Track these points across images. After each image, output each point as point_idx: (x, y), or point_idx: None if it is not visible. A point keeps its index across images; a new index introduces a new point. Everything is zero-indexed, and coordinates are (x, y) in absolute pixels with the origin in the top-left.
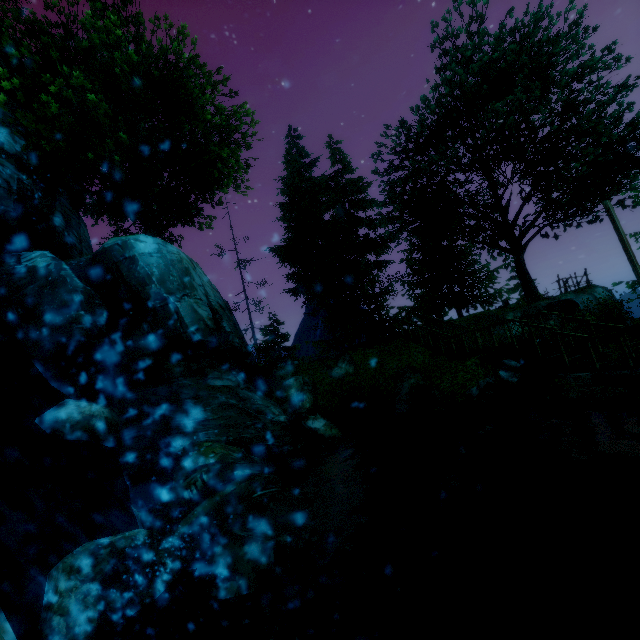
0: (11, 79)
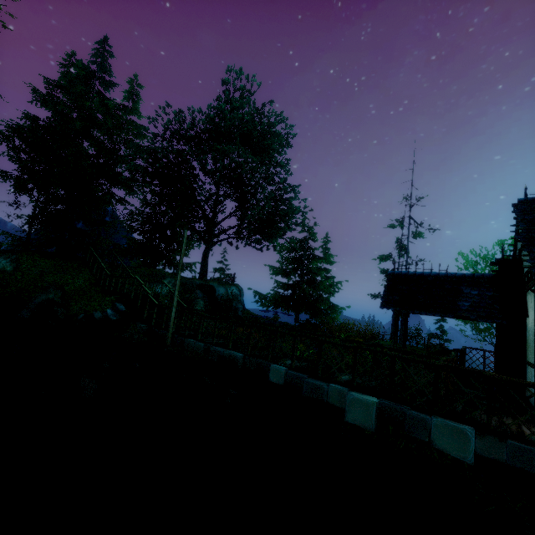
0: None
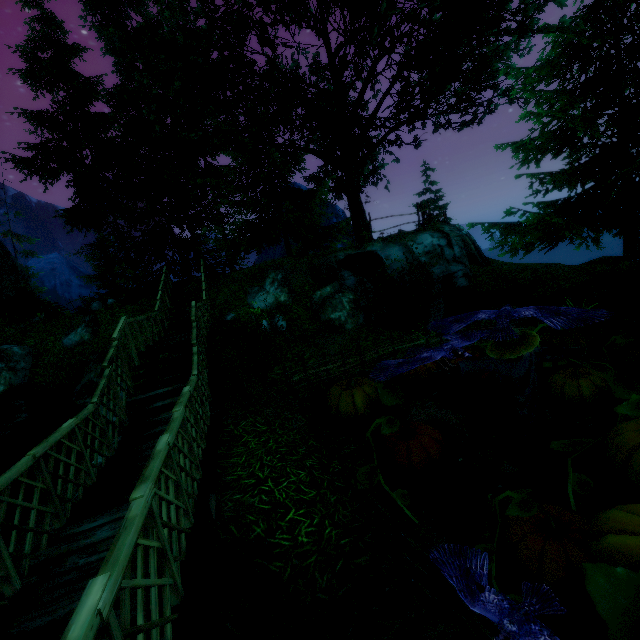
0: None
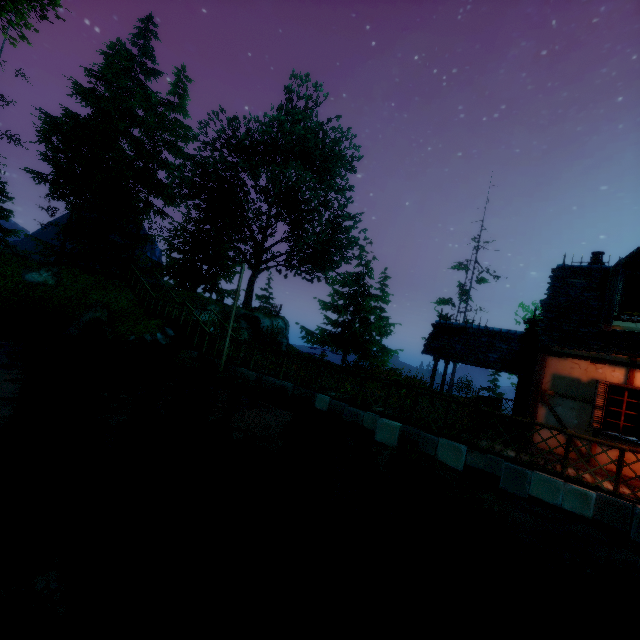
0: None
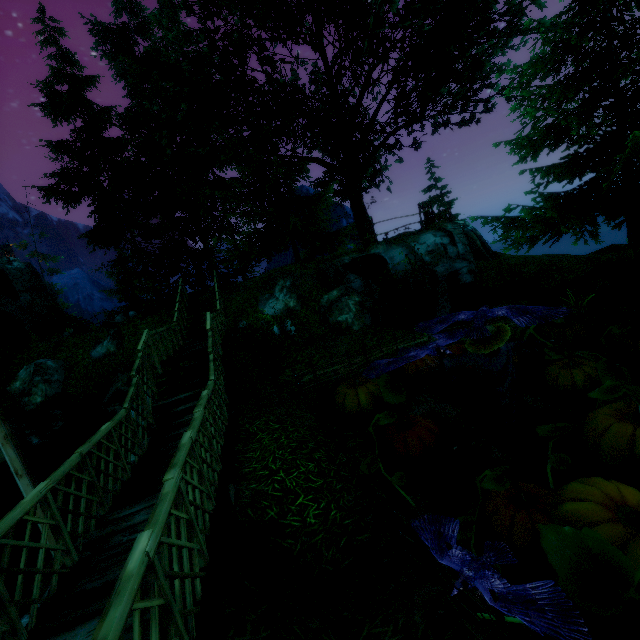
0: None
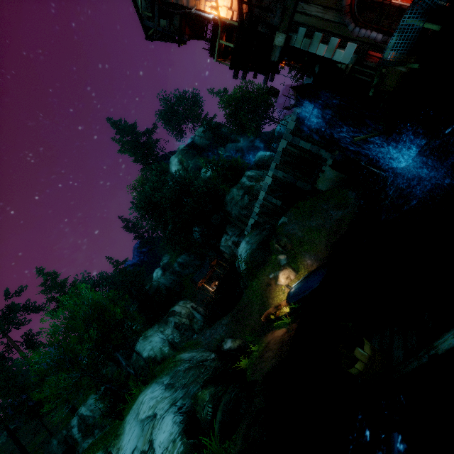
0: (248, 134)
